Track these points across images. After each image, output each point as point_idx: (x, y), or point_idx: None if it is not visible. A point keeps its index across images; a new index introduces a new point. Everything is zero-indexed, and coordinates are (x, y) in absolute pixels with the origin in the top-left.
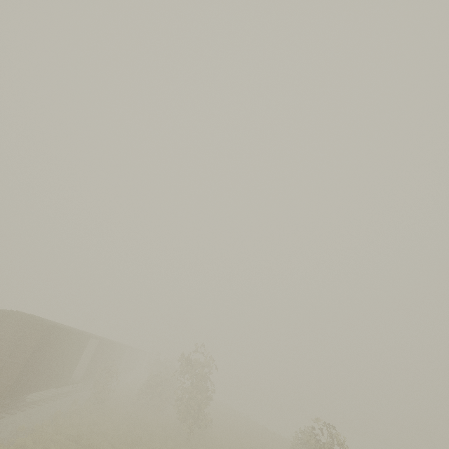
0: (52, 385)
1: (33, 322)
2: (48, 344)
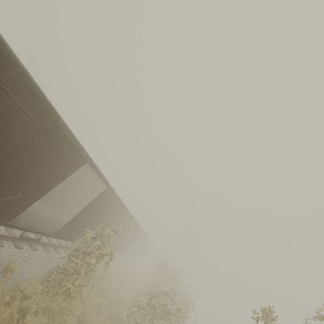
0: None
1: None
2: None
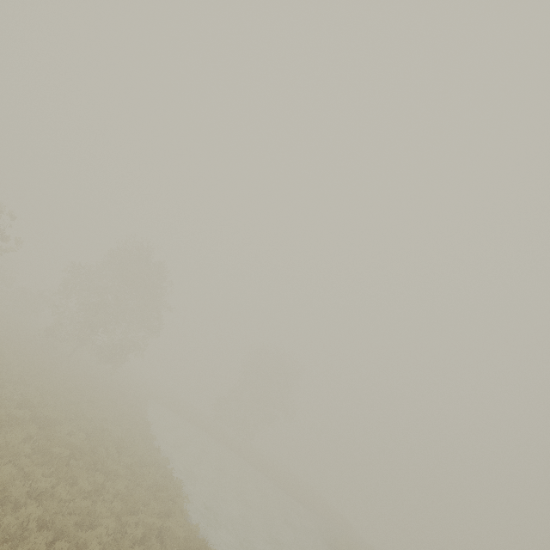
0: None
1: None
2: None
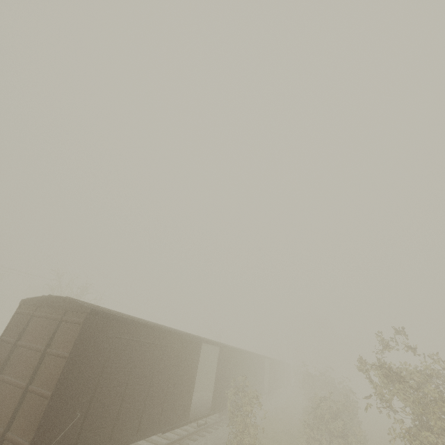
0: (153, 428)
1: (67, 309)
2: (108, 352)
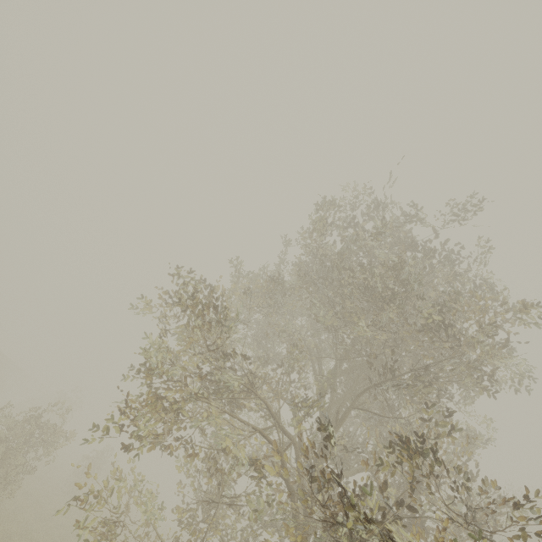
0: None
1: None
2: None
